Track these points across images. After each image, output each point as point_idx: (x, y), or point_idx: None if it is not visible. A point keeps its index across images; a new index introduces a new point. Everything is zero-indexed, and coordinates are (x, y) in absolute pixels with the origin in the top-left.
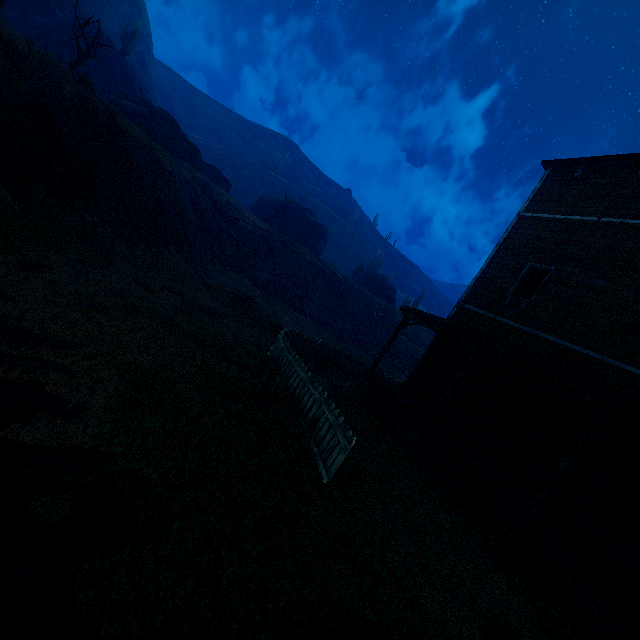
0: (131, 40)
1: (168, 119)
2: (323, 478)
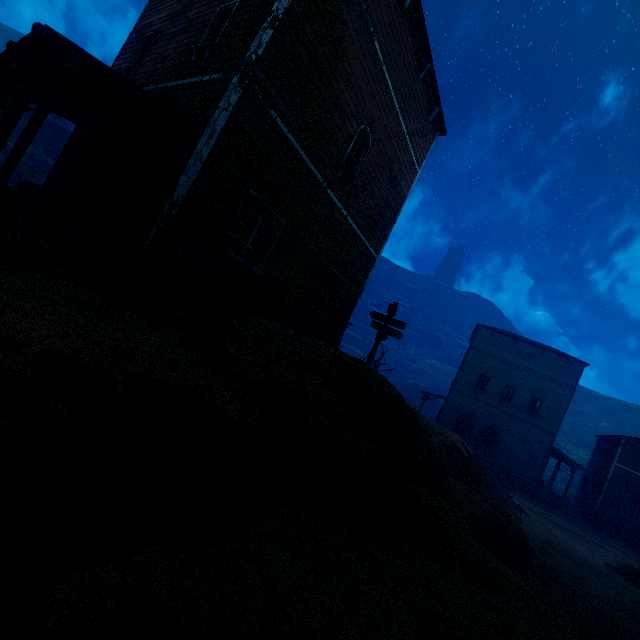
0: None
1: None
2: None
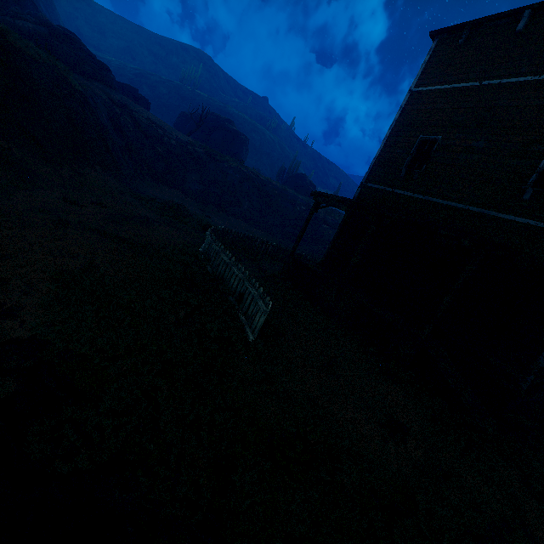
0: None
1: (70, 37)
2: (249, 338)
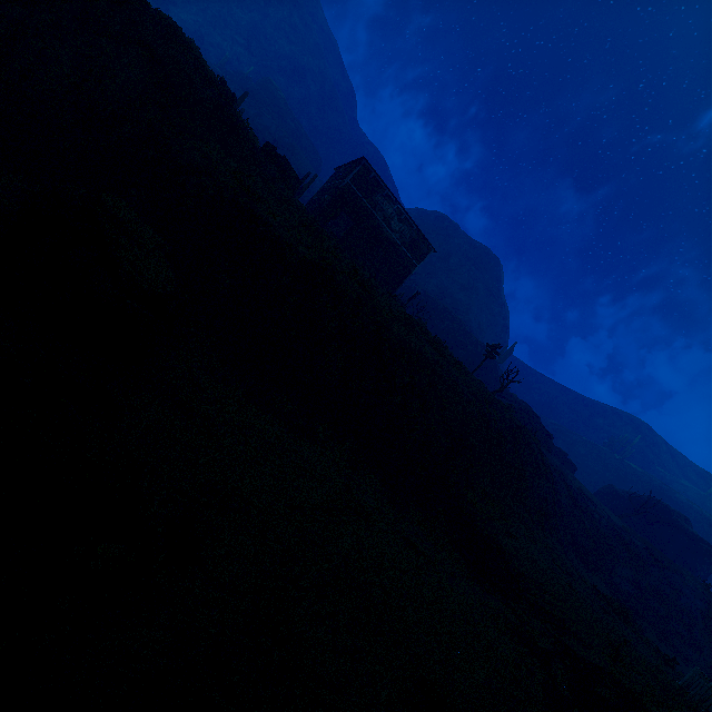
0: (506, 354)
1: (532, 413)
2: None
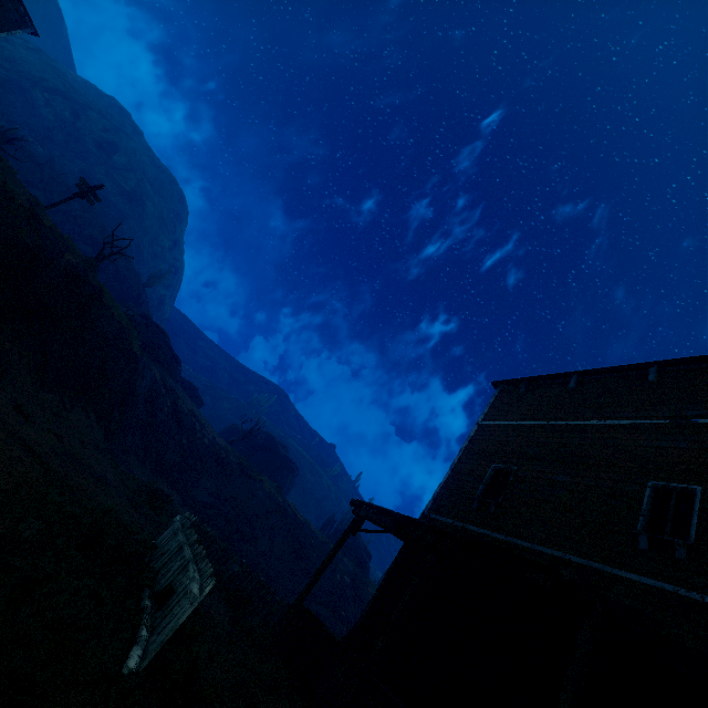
0: (158, 279)
1: (161, 330)
2: (127, 663)
